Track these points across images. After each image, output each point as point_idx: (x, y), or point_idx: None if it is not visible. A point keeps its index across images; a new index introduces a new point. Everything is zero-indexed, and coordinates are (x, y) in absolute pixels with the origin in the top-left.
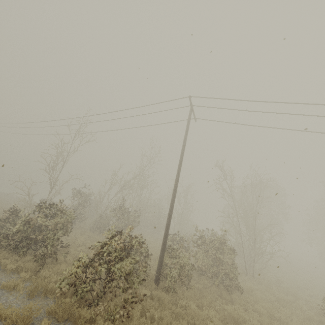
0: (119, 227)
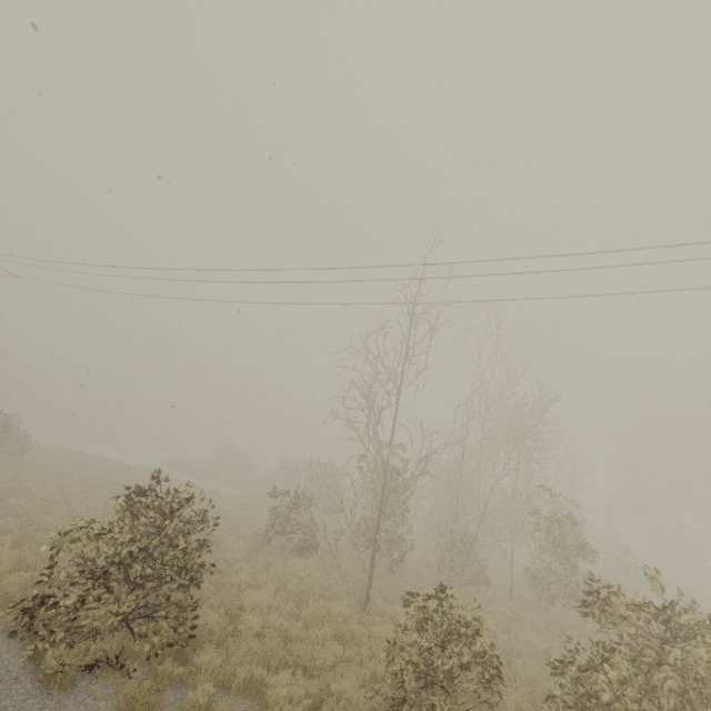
0: (578, 582)
